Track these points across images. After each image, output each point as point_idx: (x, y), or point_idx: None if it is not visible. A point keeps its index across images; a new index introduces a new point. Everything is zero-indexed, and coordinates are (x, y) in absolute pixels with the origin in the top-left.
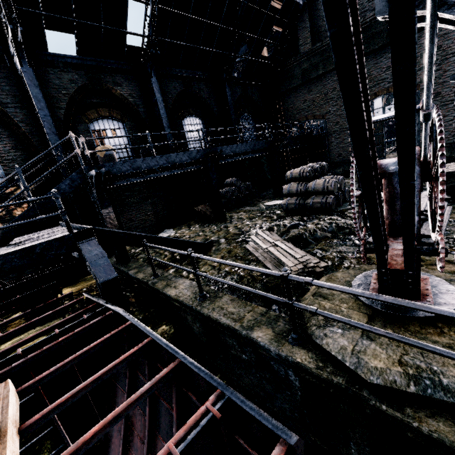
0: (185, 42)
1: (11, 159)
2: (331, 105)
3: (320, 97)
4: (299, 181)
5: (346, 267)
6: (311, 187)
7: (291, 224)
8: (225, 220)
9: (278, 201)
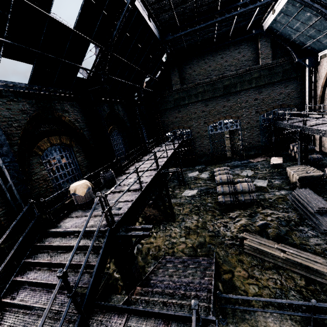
0: (115, 76)
1: None
2: (194, 122)
3: (186, 116)
4: (227, 184)
5: None
6: (240, 189)
7: (262, 225)
8: (175, 219)
9: (191, 191)
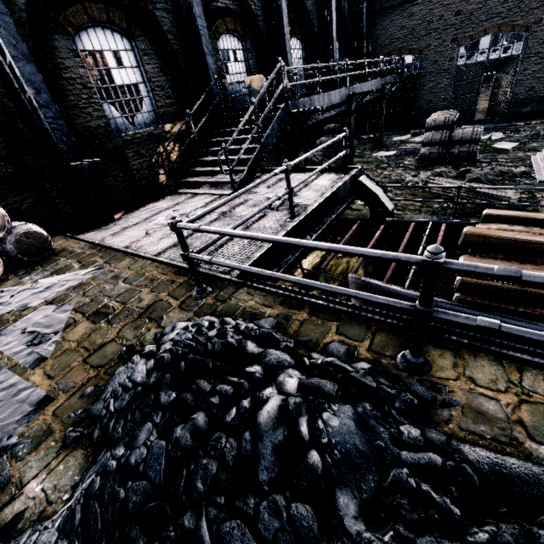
0: None
1: (160, 86)
2: (433, 38)
3: (422, 24)
4: (441, 130)
5: (541, 197)
6: (458, 136)
7: (462, 170)
8: None
9: (387, 152)
